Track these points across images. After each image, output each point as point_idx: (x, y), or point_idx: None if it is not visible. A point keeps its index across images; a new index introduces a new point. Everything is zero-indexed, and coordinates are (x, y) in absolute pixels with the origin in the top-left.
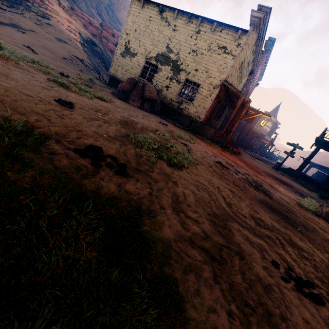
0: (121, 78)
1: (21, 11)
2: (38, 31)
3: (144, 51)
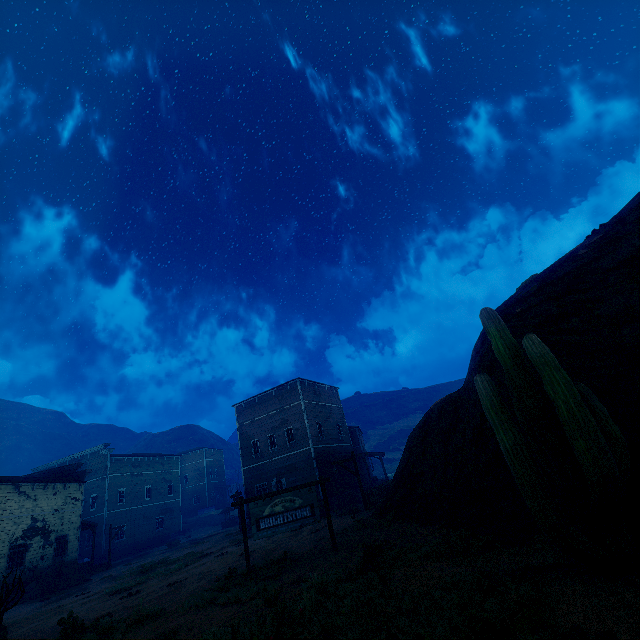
0: None
1: None
2: None
3: (7, 536)
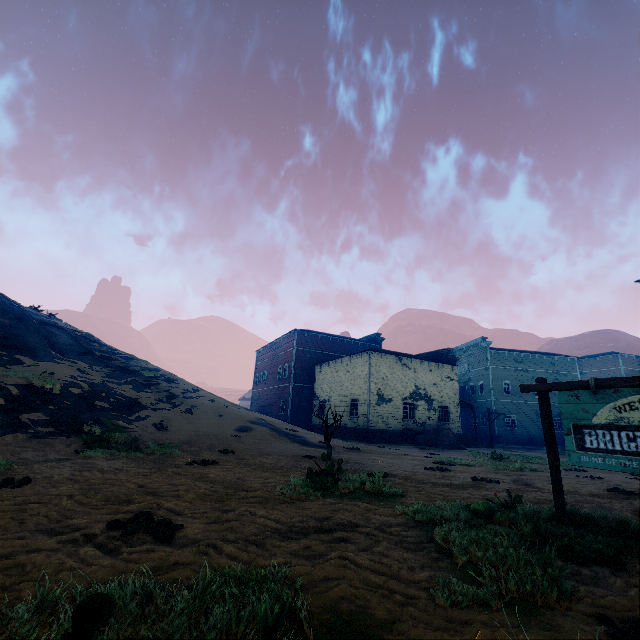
0: (384, 428)
1: (153, 386)
2: (247, 413)
3: (398, 394)
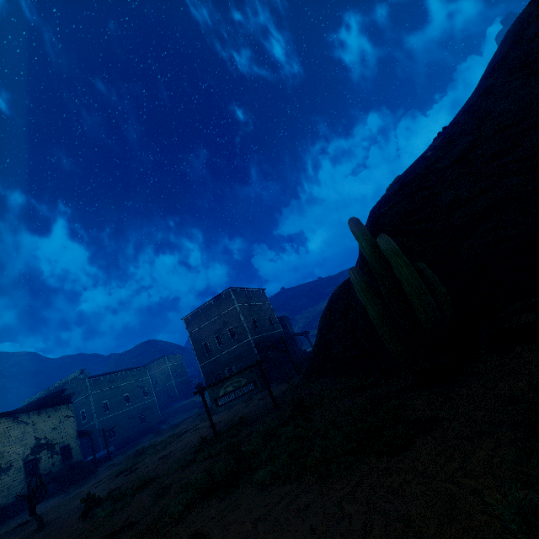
0: (7, 503)
1: None
2: None
3: (19, 456)
